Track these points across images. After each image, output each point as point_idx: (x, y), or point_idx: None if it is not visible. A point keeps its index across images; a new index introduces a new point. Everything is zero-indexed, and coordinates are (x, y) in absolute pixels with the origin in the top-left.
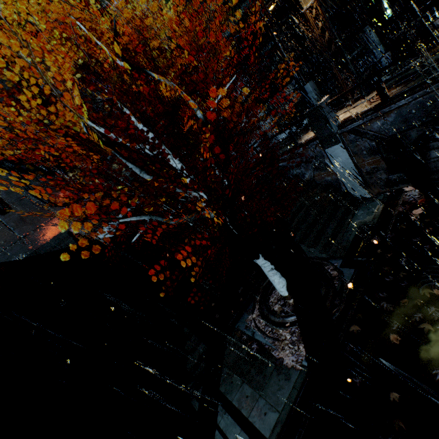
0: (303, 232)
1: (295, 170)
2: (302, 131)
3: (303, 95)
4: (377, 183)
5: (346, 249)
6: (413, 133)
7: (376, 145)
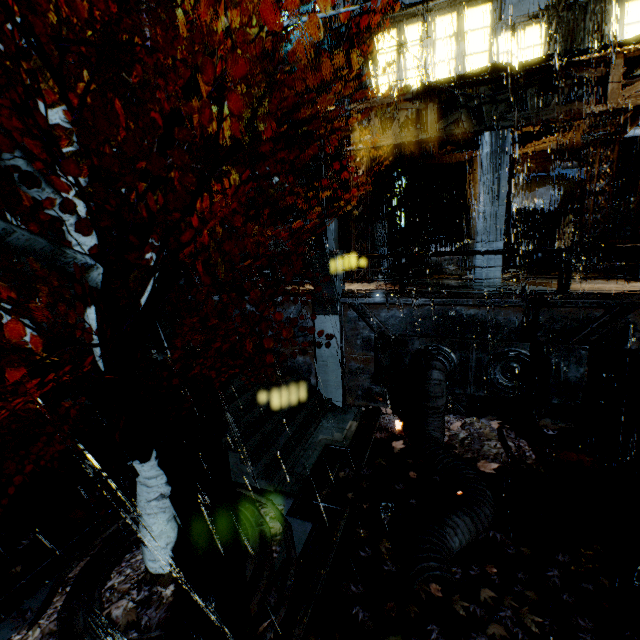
0: (241, 430)
1: (260, 326)
2: (284, 282)
3: (321, 229)
4: (356, 390)
5: (301, 480)
6: (417, 342)
7: (375, 339)
